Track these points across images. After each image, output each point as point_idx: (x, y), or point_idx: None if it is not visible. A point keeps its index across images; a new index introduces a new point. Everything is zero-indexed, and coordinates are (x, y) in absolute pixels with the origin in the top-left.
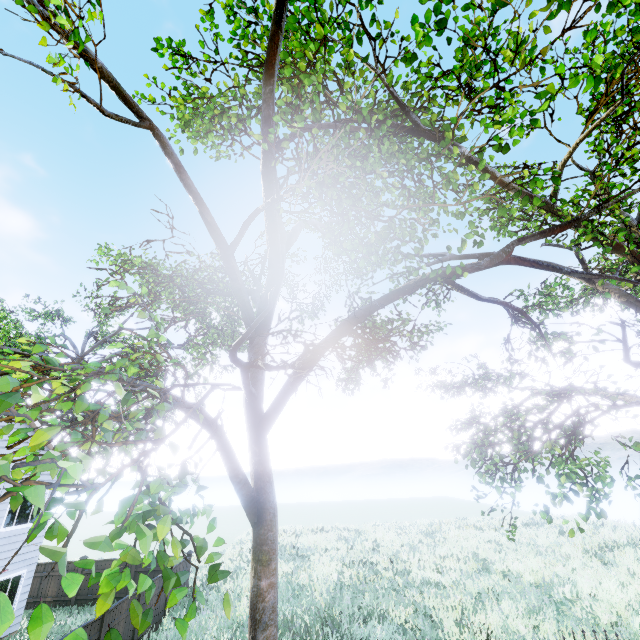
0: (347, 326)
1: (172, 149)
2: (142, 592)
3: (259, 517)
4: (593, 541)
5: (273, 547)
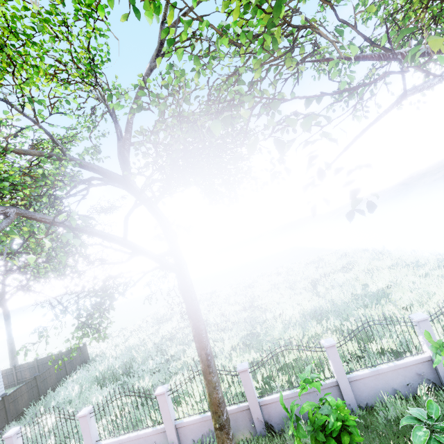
0: None
1: None
2: (38, 377)
3: None
4: (322, 272)
5: None
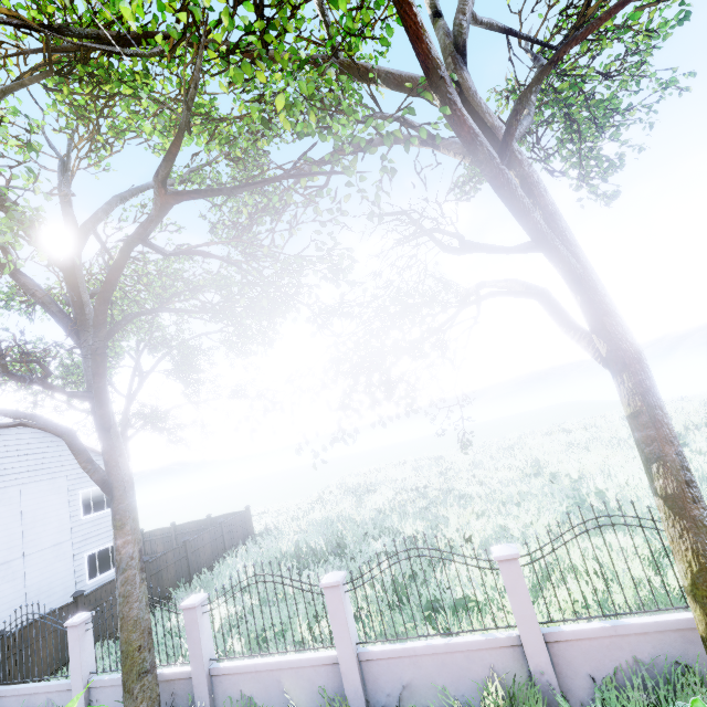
0: (96, 318)
1: None
2: (188, 544)
3: (112, 495)
4: (683, 422)
5: (126, 515)
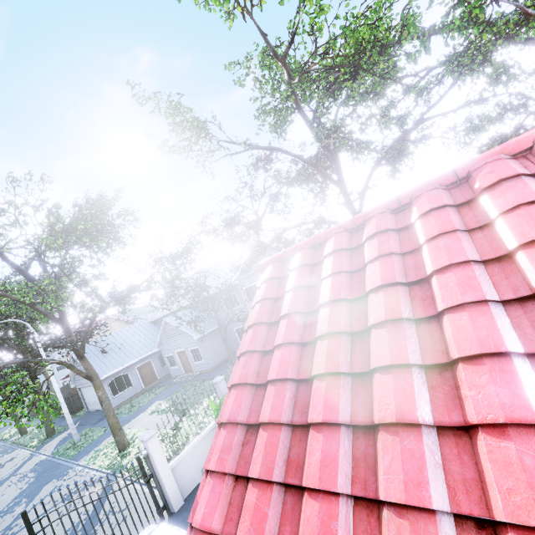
0: (371, 174)
1: (281, 149)
2: None
3: None
4: None
5: None
